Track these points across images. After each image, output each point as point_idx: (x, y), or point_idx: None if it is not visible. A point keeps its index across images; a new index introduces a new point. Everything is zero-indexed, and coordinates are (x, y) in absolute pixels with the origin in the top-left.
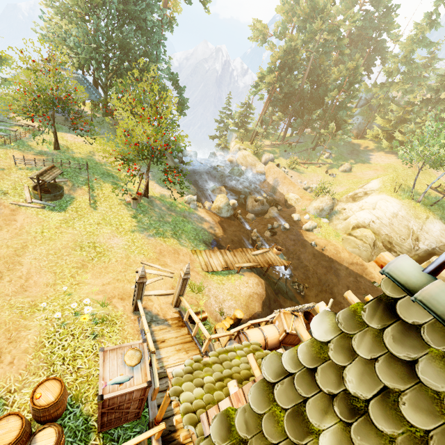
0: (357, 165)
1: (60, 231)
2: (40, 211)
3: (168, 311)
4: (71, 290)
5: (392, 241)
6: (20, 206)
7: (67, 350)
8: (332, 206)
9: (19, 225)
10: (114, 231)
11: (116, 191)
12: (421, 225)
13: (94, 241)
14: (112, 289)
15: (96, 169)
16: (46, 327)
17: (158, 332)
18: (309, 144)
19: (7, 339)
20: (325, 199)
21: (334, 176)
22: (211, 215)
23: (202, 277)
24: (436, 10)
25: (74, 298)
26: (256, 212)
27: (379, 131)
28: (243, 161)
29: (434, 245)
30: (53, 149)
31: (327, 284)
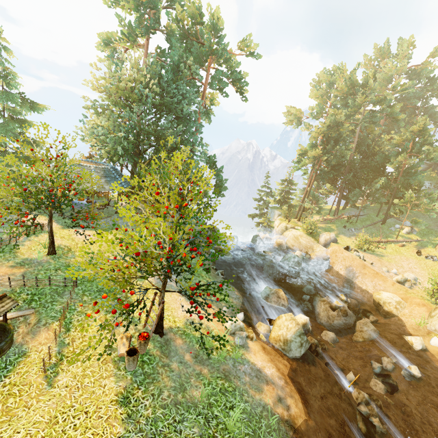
0: None
1: None
2: None
3: None
4: None
5: None
6: None
7: None
8: None
9: None
10: None
11: (108, 328)
12: None
13: None
14: None
15: (93, 282)
16: None
17: None
18: (373, 216)
19: None
20: None
21: (436, 260)
22: (272, 359)
23: None
24: None
25: None
26: (335, 327)
27: None
28: (295, 243)
29: None
30: (46, 255)
31: None
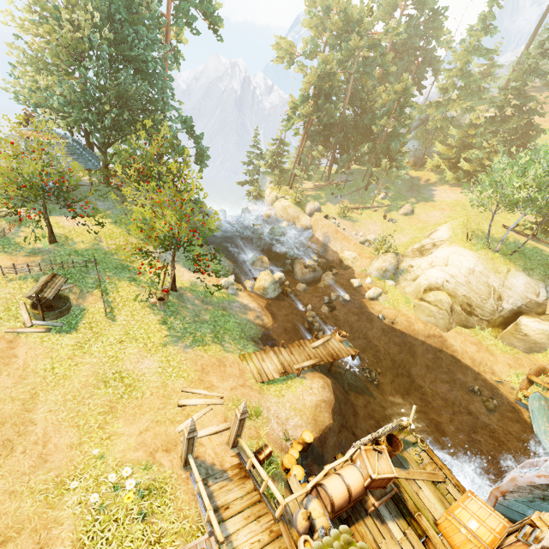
0: (420, 204)
1: (75, 362)
2: (45, 337)
3: (225, 455)
4: (103, 450)
5: (472, 303)
6: (18, 333)
7: (112, 545)
8: (397, 264)
9: (22, 363)
10: (142, 349)
11: (136, 290)
12: (502, 281)
13: (119, 370)
14: (152, 438)
15: (107, 262)
16: (82, 516)
17: (219, 494)
18: (359, 182)
19: (37, 544)
20: (388, 257)
21: (394, 222)
22: (255, 299)
23: (257, 393)
24: (490, 13)
25: (108, 463)
26: (307, 280)
27: (440, 161)
28: (284, 214)
29: (519, 302)
30: (49, 243)
31: (403, 366)
